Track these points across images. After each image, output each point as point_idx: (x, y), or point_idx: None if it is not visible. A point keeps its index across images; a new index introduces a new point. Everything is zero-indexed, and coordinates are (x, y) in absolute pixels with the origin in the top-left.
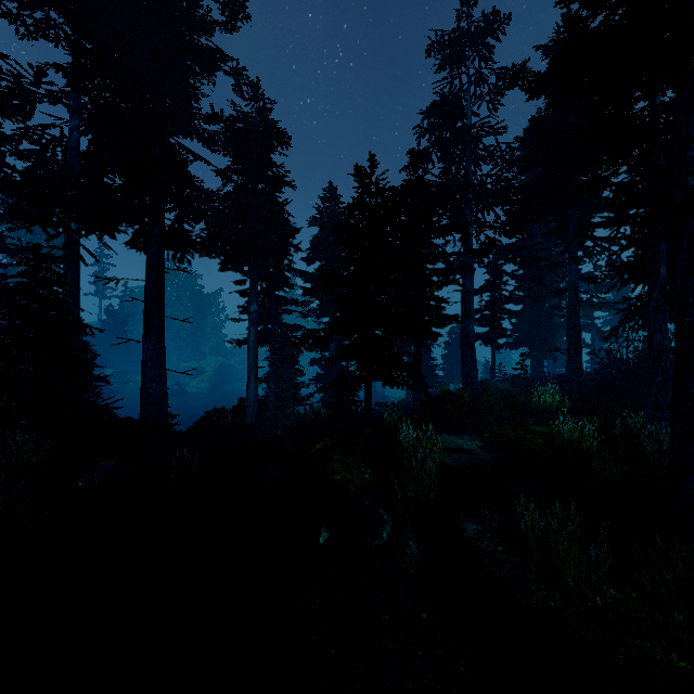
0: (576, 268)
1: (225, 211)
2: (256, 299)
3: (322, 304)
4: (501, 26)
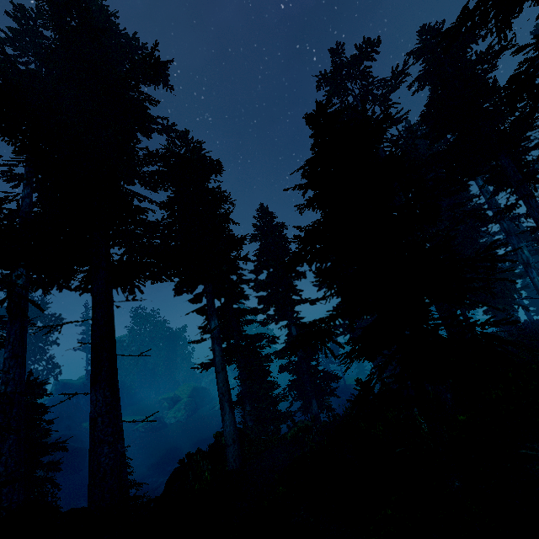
0: (536, 203)
1: (171, 235)
2: (215, 314)
3: (277, 308)
4: (373, 49)
